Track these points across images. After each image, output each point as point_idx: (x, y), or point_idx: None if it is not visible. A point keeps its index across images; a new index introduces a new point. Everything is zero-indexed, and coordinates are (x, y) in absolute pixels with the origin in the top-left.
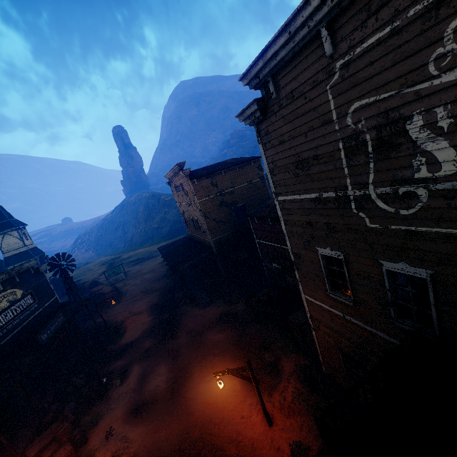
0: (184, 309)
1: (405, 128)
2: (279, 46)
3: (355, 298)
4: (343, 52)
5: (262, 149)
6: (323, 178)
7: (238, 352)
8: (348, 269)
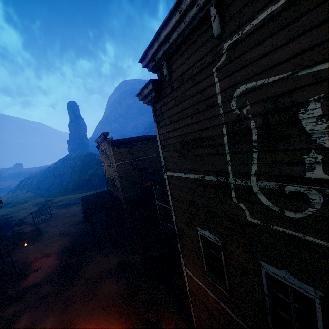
0: (89, 255)
1: (298, 116)
2: (171, 27)
3: (231, 289)
4: (231, 31)
5: (156, 127)
6: (206, 161)
7: (125, 307)
8: (225, 257)
